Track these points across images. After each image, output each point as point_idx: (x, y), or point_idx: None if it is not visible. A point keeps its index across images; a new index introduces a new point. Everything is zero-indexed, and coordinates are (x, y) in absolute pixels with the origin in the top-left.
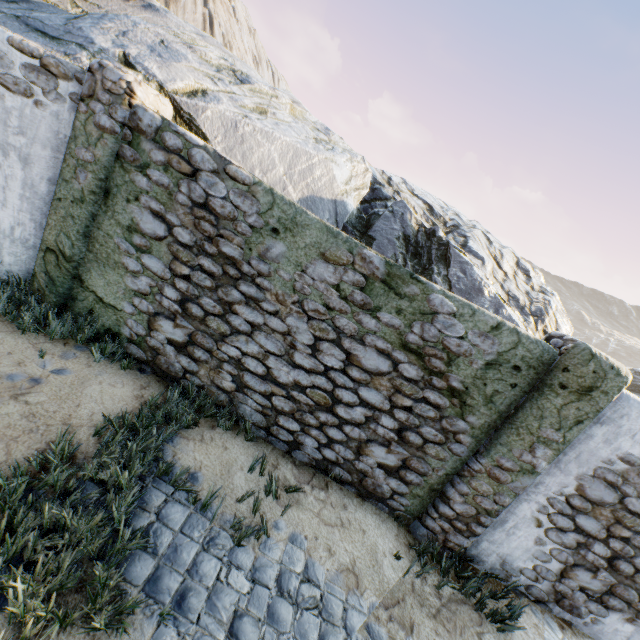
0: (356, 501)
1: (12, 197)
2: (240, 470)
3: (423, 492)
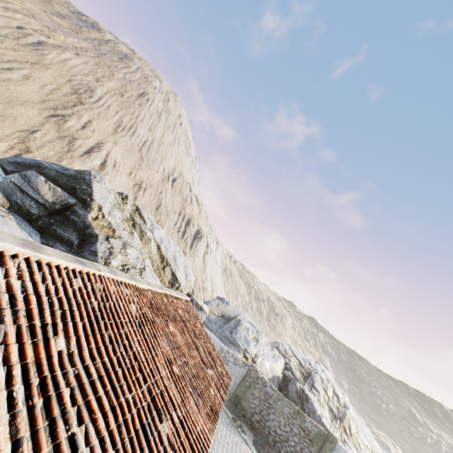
0: None
1: (231, 383)
2: None
3: None
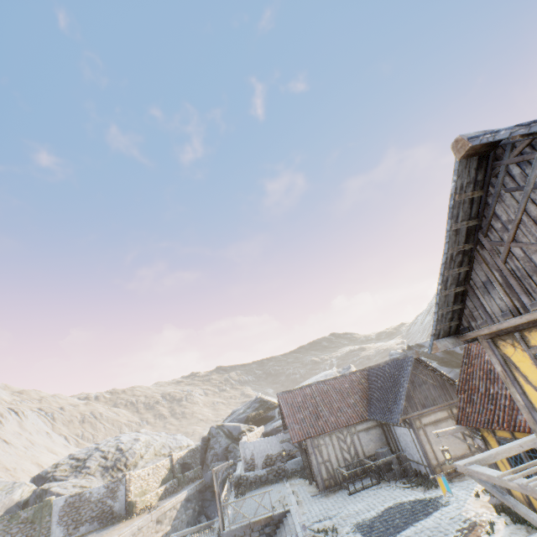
0: None
1: None
2: None
3: None
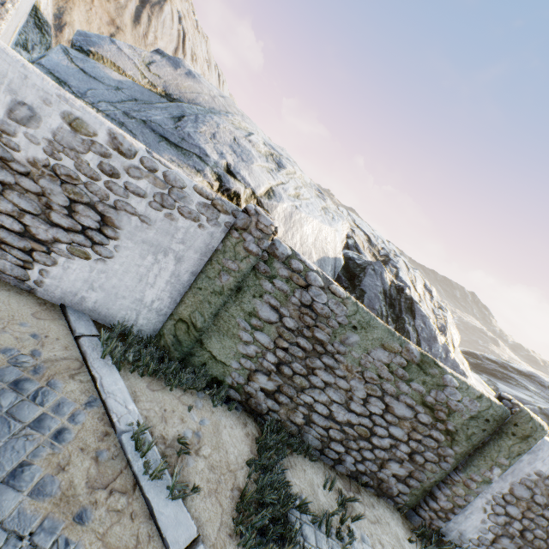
0: (376, 499)
1: (160, 281)
2: (318, 488)
3: (418, 492)
